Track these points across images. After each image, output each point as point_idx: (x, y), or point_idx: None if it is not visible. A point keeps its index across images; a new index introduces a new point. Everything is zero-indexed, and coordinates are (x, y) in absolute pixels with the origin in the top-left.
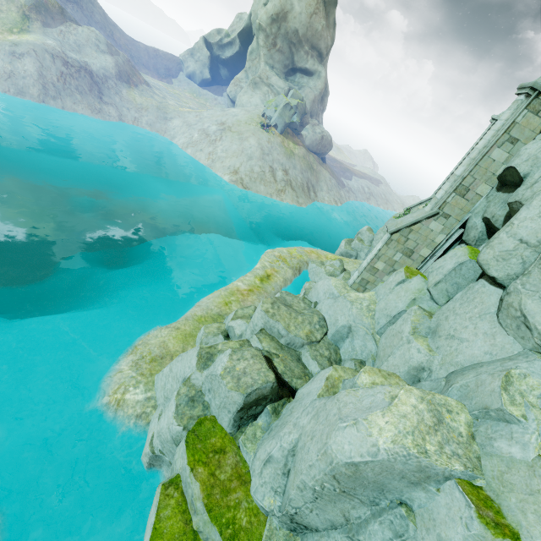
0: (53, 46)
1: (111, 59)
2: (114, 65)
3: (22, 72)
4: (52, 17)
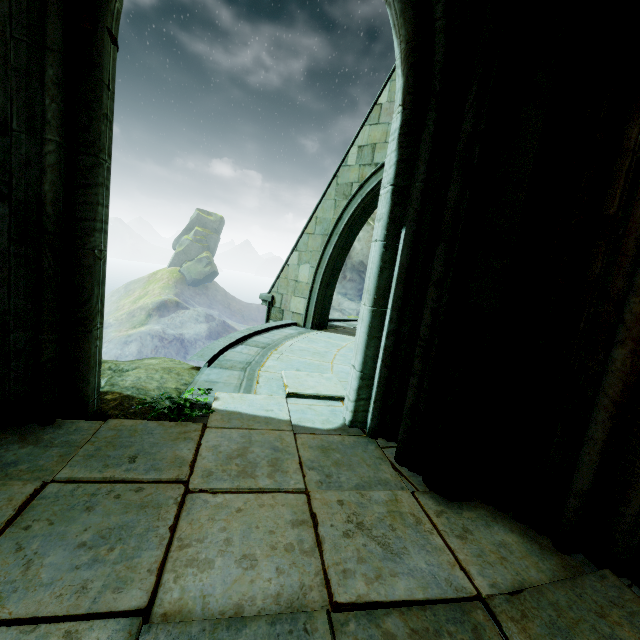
0: (158, 329)
1: (205, 326)
2: (207, 329)
3: (127, 353)
4: (169, 310)
